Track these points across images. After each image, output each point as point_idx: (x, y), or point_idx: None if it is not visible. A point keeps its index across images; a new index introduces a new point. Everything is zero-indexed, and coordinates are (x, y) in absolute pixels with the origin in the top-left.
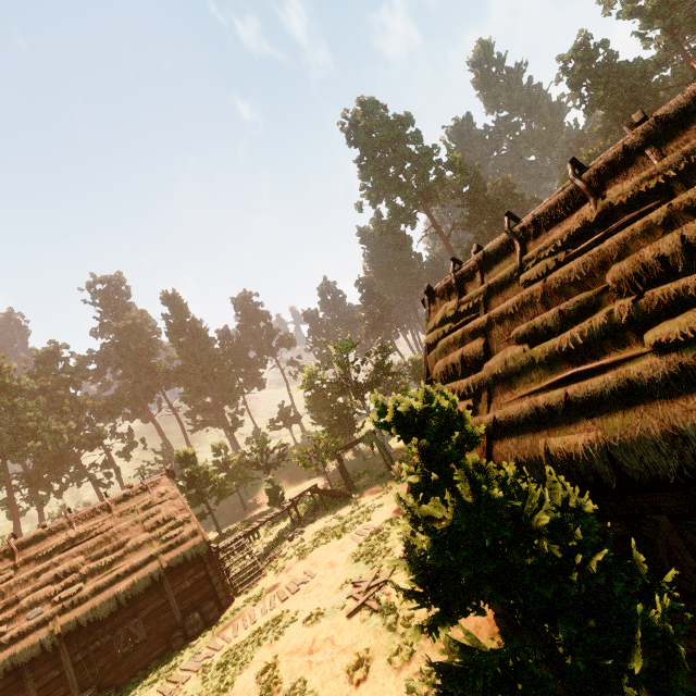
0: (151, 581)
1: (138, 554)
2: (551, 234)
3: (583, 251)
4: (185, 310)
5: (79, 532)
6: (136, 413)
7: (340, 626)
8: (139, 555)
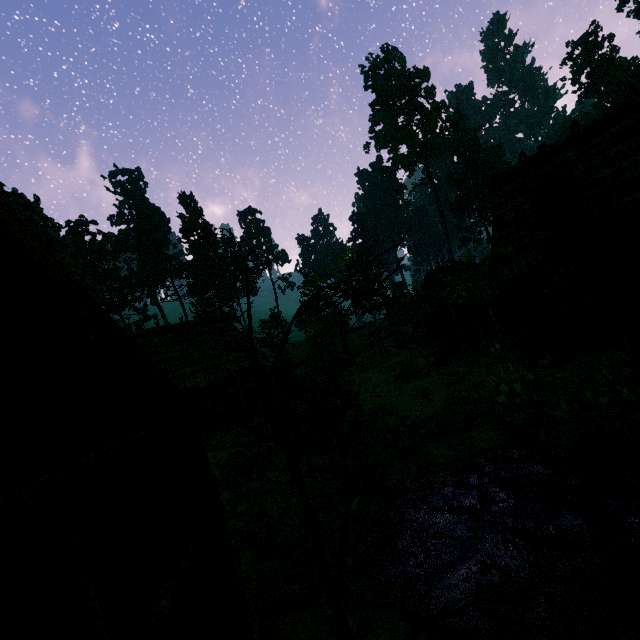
0: (230, 374)
1: (217, 357)
2: (608, 131)
3: (632, 137)
4: (200, 212)
5: (170, 337)
6: (149, 294)
7: (398, 386)
8: (219, 358)
